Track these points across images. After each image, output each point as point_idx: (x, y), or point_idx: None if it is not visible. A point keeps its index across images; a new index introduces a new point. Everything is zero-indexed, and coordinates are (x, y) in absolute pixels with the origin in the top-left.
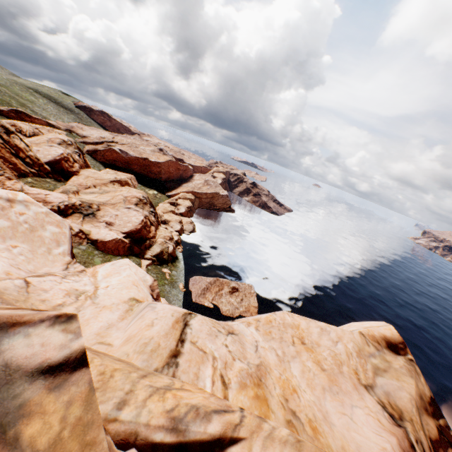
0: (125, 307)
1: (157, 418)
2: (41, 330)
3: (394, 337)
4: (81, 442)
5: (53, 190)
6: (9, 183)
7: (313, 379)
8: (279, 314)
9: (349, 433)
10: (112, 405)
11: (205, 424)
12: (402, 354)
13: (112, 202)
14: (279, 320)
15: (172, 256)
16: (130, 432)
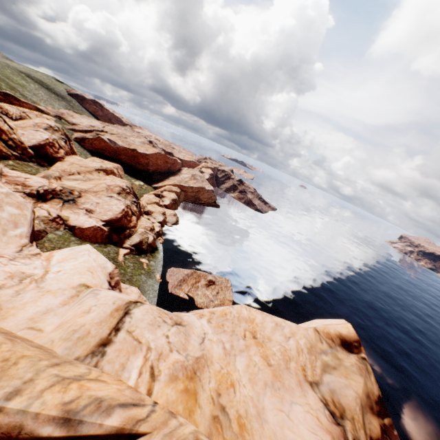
0: (71, 293)
1: (49, 410)
2: None
3: (350, 335)
4: None
5: (35, 174)
6: None
7: (257, 374)
8: (236, 307)
9: (282, 431)
10: (1, 395)
11: (102, 419)
12: (355, 352)
13: (95, 190)
14: (235, 313)
15: (152, 247)
16: (14, 425)
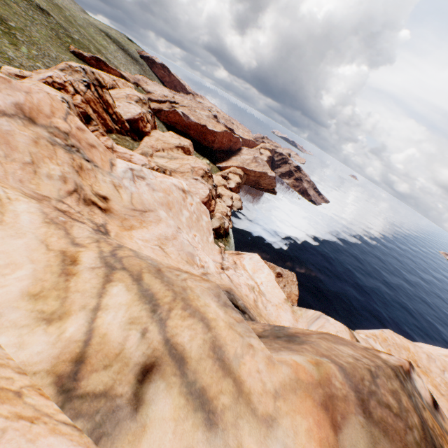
0: (288, 308)
1: None
2: (414, 376)
3: None
4: None
5: (132, 149)
6: (102, 139)
7: (438, 401)
8: (387, 333)
9: None
10: None
11: None
12: None
13: (181, 170)
14: (391, 339)
15: (226, 232)
16: None
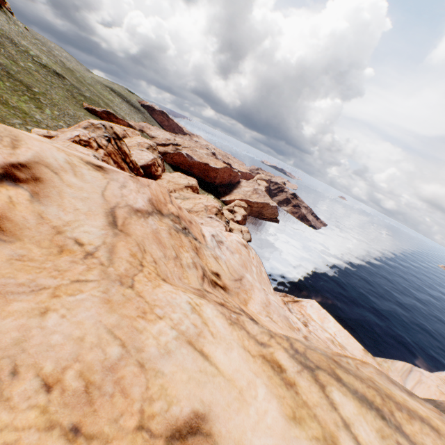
0: (372, 360)
1: None
2: None
3: None
4: None
5: None
6: None
7: None
8: None
9: None
10: None
11: None
12: None
13: (195, 209)
14: None
15: None
16: None
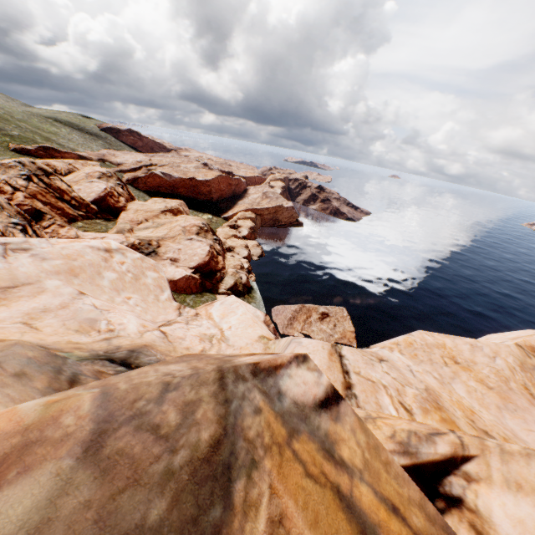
0: (260, 346)
1: (386, 444)
2: (295, 371)
3: None
4: (380, 462)
5: (106, 231)
6: (63, 232)
7: (483, 399)
8: (416, 335)
9: None
10: None
11: (432, 446)
12: None
13: (171, 235)
14: (419, 341)
15: (247, 287)
16: None
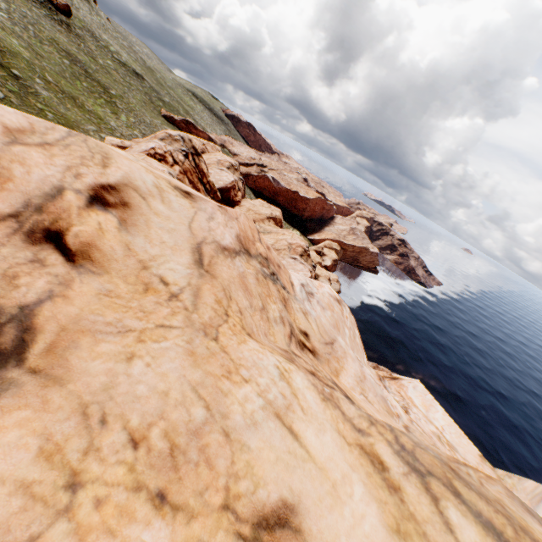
0: (491, 472)
1: None
2: None
3: None
4: None
5: None
6: None
7: None
8: None
9: None
10: None
11: None
12: None
13: (276, 247)
14: None
15: None
16: None
